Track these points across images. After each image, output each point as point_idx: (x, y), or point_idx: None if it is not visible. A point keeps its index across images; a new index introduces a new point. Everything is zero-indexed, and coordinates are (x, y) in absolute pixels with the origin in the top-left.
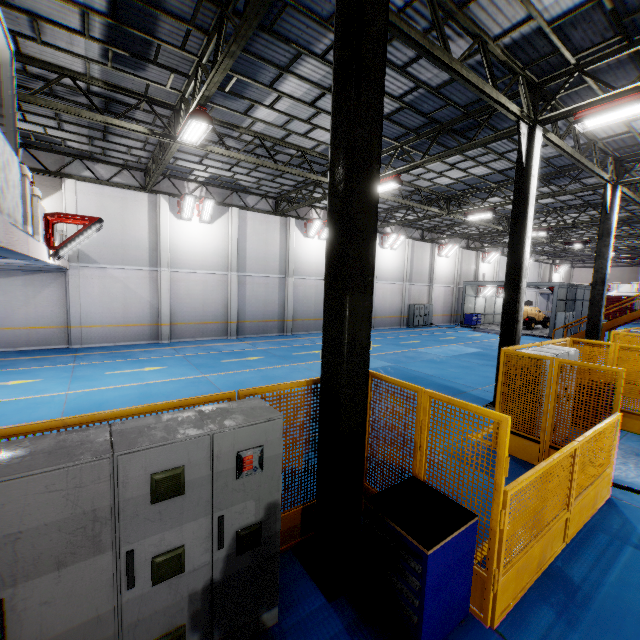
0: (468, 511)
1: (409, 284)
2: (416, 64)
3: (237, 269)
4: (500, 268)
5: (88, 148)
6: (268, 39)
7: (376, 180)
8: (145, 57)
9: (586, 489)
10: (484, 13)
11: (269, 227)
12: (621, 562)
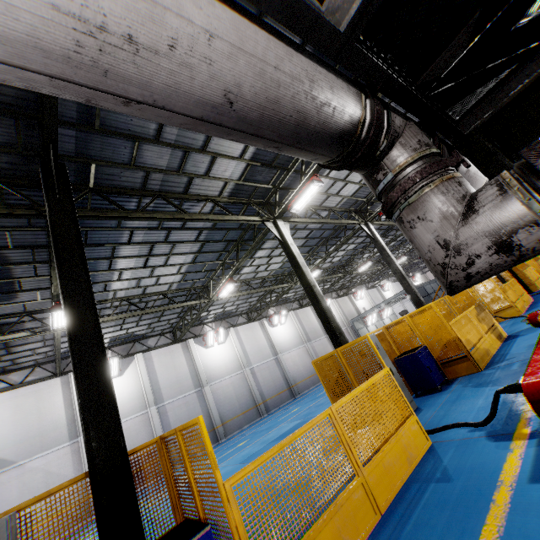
0: (204, 523)
1: (310, 343)
2: (189, 222)
3: (155, 402)
4: (373, 298)
5: (0, 365)
6: (89, 249)
7: (90, 303)
8: (14, 290)
9: (384, 446)
10: (201, 190)
11: (173, 355)
12: (422, 503)
